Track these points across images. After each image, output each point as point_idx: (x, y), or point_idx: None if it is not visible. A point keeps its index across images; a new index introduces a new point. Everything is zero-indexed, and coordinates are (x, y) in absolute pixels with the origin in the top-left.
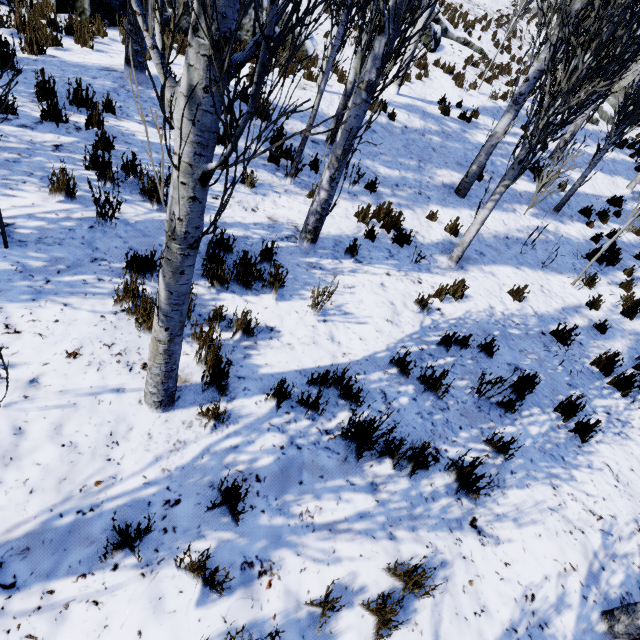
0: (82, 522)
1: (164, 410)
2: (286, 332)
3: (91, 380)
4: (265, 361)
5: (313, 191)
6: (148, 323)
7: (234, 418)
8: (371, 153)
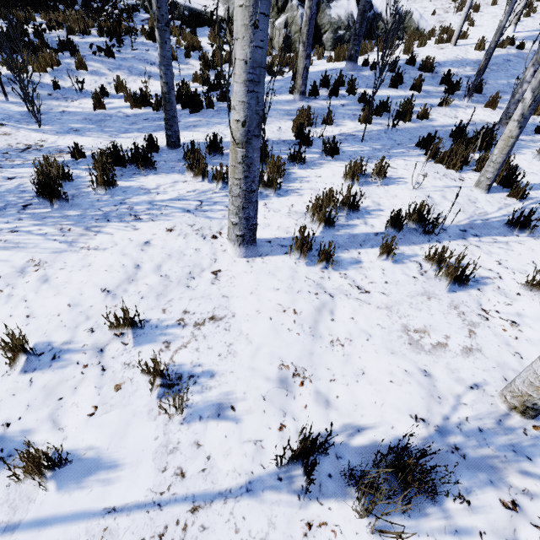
0: (486, 223)
1: (487, 193)
2: (525, 168)
3: (441, 183)
4: (524, 179)
5: (489, 101)
6: (454, 160)
7: (527, 198)
8: (514, 75)
